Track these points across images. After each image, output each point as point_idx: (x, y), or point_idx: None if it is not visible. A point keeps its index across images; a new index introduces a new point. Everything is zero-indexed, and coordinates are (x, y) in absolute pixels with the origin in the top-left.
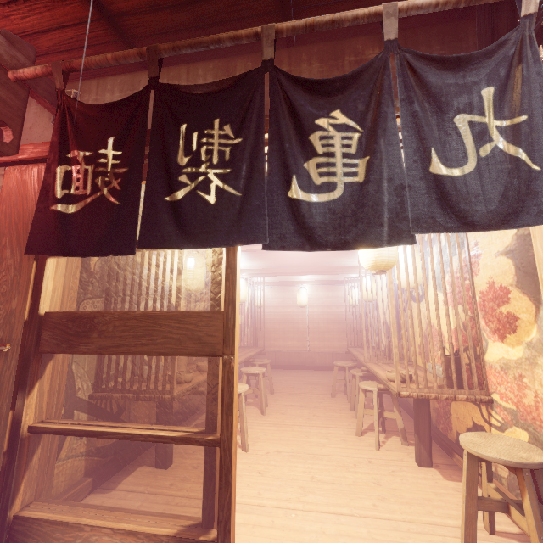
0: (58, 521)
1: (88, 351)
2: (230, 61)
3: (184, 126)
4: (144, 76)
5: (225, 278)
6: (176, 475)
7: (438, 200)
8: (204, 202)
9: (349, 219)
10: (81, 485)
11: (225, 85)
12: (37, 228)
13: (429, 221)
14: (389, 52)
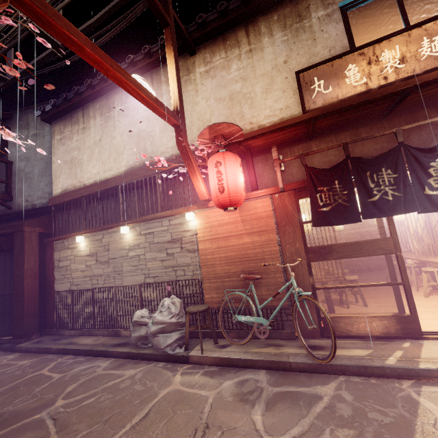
0: (341, 316)
1: (333, 259)
2: (357, 130)
3: (368, 172)
4: (313, 143)
5: (389, 225)
6: None
7: None
8: (387, 200)
9: None
10: None
11: (383, 154)
12: (314, 217)
13: None
14: None
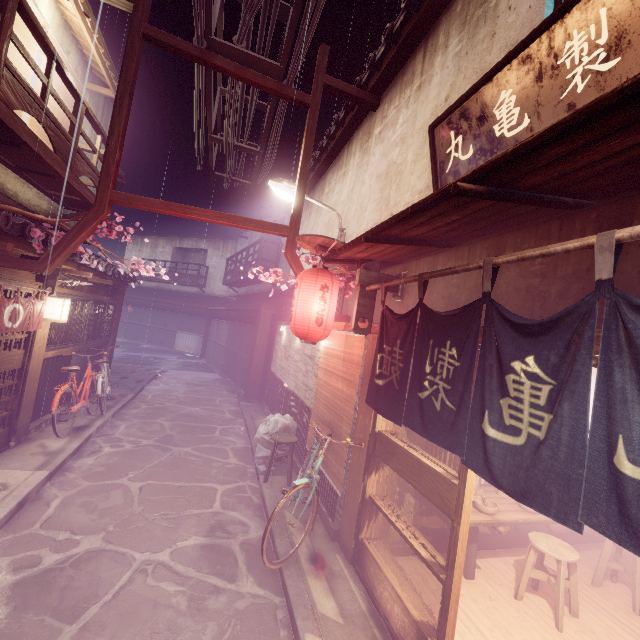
0: (374, 558)
1: (392, 467)
2: (502, 238)
3: (431, 342)
4: (441, 257)
5: None
6: (470, 590)
7: (616, 500)
8: (434, 407)
9: (522, 471)
10: (402, 545)
11: (456, 311)
12: (369, 389)
13: (601, 518)
14: (598, 294)
